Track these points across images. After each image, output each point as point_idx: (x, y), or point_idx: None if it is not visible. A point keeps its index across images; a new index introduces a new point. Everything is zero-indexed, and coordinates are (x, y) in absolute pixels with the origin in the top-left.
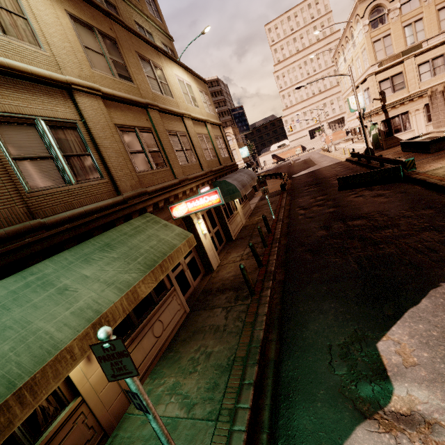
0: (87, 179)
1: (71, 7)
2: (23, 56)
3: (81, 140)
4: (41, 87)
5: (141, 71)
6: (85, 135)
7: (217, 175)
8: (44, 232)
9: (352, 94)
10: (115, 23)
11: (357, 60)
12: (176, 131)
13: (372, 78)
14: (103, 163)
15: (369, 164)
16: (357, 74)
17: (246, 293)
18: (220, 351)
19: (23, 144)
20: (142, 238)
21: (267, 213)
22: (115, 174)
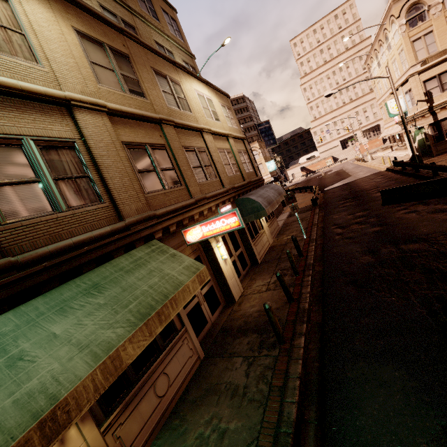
0: (82, 204)
1: (80, 24)
2: (14, 72)
3: (79, 161)
4: (34, 104)
5: (156, 86)
6: (84, 154)
7: (240, 192)
8: (14, 274)
9: (389, 99)
10: (129, 39)
11: (394, 62)
12: (194, 146)
13: (414, 78)
14: (104, 185)
15: (417, 173)
16: (393, 78)
17: (273, 339)
18: (237, 430)
19: (4, 167)
20: (142, 275)
21: (297, 232)
22: (118, 197)
